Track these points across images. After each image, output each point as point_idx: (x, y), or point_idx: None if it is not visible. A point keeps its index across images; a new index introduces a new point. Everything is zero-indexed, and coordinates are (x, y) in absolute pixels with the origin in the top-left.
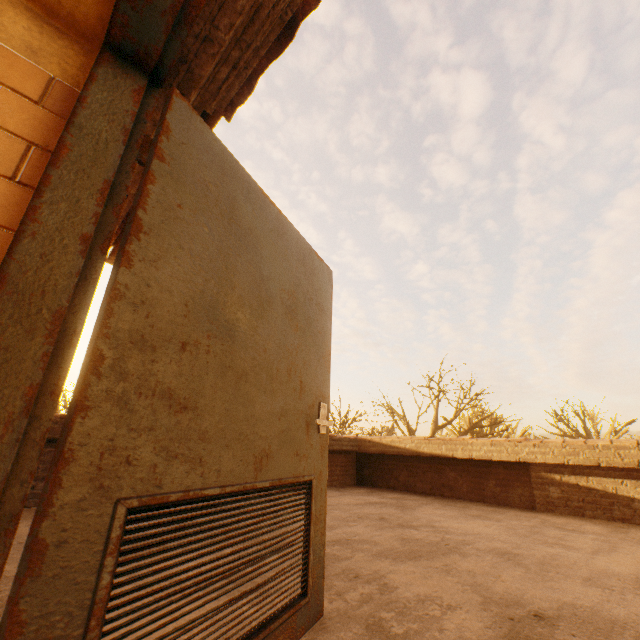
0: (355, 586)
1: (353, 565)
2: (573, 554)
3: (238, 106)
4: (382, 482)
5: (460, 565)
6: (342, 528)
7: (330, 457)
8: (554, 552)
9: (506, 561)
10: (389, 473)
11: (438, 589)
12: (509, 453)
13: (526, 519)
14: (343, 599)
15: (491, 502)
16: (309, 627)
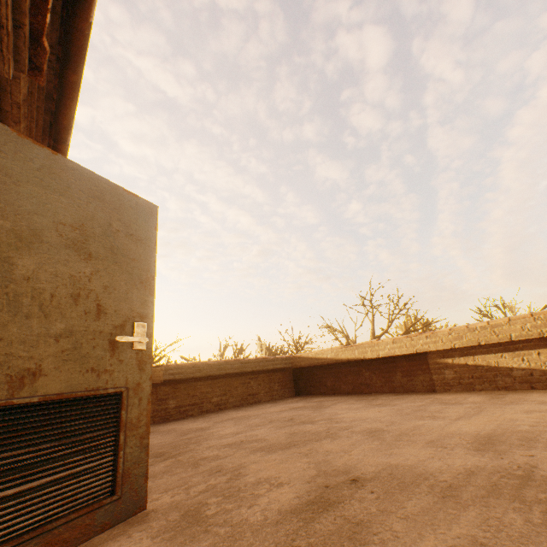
0: (209, 479)
1: (225, 462)
2: (436, 423)
3: (43, 68)
4: (314, 390)
5: (323, 447)
6: (246, 432)
7: (267, 376)
8: (420, 424)
9: (369, 438)
10: (319, 381)
11: (283, 471)
12: (408, 347)
13: (420, 400)
14: (187, 492)
15: (400, 391)
16: (120, 521)
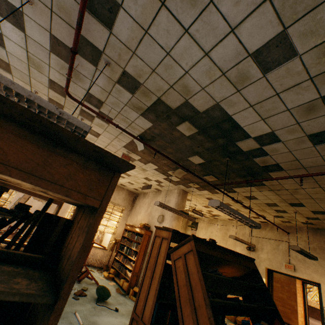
0: None
1: None
2: None
3: None
4: None
5: None
6: None
7: None
8: None
9: None
10: None
11: None
12: None
13: None
14: None
15: (315, 318)
16: None
